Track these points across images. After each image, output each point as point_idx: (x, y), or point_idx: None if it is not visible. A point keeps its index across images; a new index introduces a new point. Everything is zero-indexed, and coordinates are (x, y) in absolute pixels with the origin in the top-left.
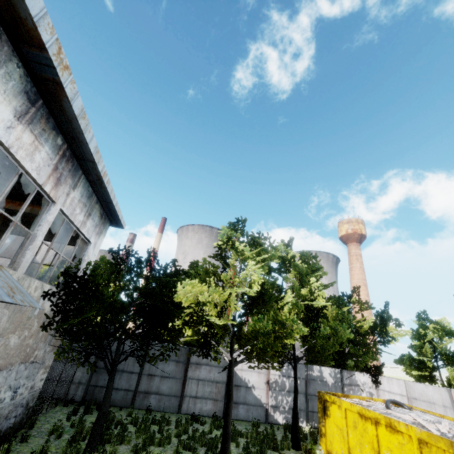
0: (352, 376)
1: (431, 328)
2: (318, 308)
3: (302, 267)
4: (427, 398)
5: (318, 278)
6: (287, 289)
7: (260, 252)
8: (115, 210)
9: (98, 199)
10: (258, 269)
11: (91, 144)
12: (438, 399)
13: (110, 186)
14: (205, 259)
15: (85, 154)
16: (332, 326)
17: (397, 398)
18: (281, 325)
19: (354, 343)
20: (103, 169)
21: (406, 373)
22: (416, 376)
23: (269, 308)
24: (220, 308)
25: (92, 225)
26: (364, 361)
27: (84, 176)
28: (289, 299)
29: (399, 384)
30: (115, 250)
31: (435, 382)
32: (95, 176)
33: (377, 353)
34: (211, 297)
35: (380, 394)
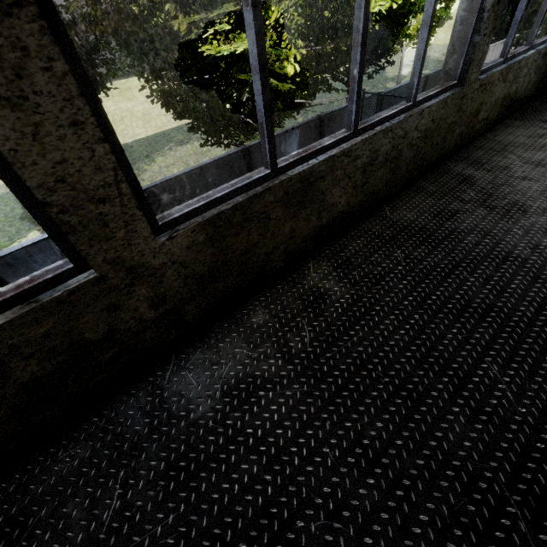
0: None
1: None
2: None
3: None
4: None
5: None
6: None
7: None
8: None
9: None
10: None
11: None
12: None
13: None
14: None
15: None
16: None
17: None
18: None
19: None
20: None
21: None
22: None
23: None
24: None
25: None
26: None
27: None
28: None
29: None
30: None
31: None
32: None
33: None
34: None
35: None
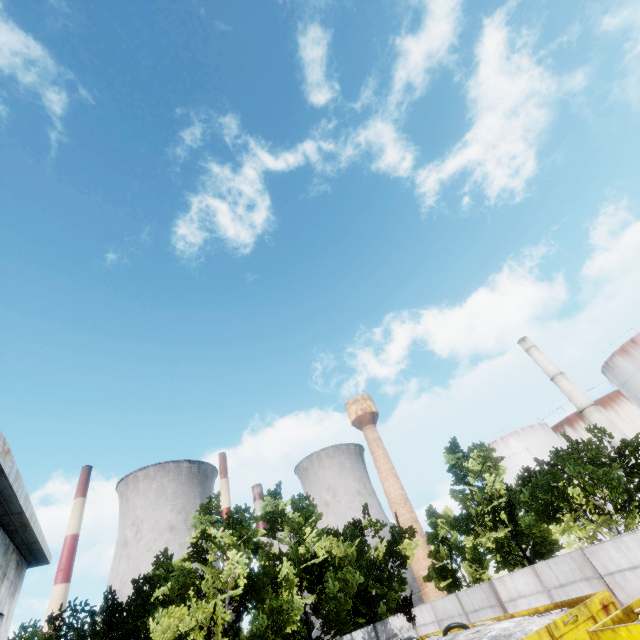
0: (387, 625)
1: (440, 523)
2: (321, 563)
3: (294, 519)
4: (448, 613)
5: (313, 525)
6: (285, 553)
7: (241, 531)
8: (41, 547)
9: (14, 545)
10: (241, 558)
11: (22, 497)
12: (454, 610)
13: (36, 523)
14: (179, 568)
15: (11, 510)
16: (341, 578)
17: (431, 628)
18: (277, 613)
19: (379, 580)
20: (31, 511)
21: (438, 588)
22: (446, 587)
23: (266, 594)
24: (206, 630)
25: (7, 587)
26: (393, 598)
27: (2, 531)
28: (286, 570)
29: (428, 610)
30: (56, 615)
31: (460, 586)
32: (18, 524)
33: (403, 580)
34: (194, 620)
35: (419, 633)
